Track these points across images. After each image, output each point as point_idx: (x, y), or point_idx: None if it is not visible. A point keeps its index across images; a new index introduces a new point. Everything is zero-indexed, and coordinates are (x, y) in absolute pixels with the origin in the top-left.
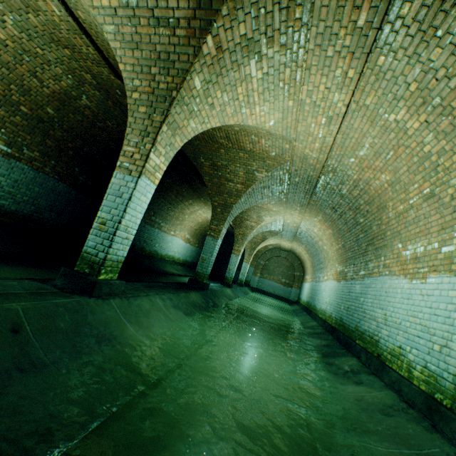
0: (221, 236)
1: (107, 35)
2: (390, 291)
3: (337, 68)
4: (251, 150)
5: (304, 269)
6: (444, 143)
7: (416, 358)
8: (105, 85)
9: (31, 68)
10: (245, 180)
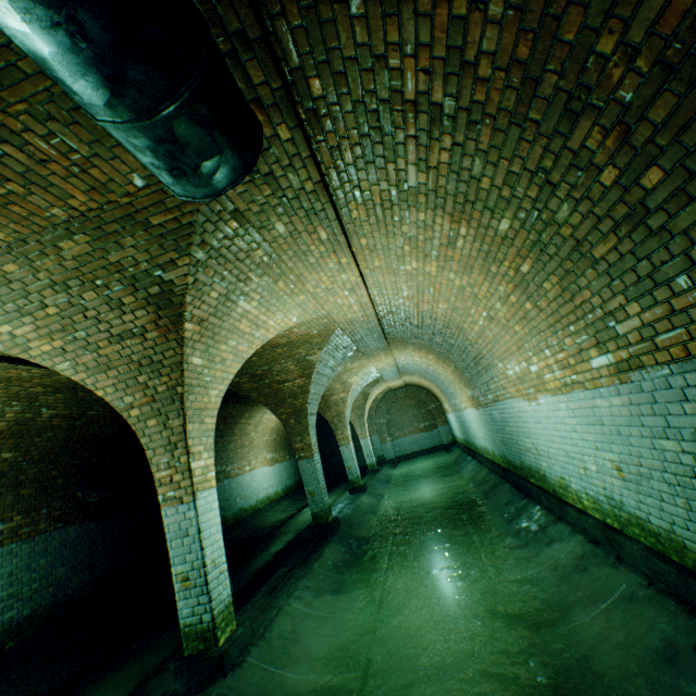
0: (314, 449)
1: (65, 372)
2: (522, 416)
3: (328, 264)
4: (288, 341)
5: (436, 397)
6: (467, 279)
7: (577, 487)
8: (67, 385)
9: None
10: (302, 371)
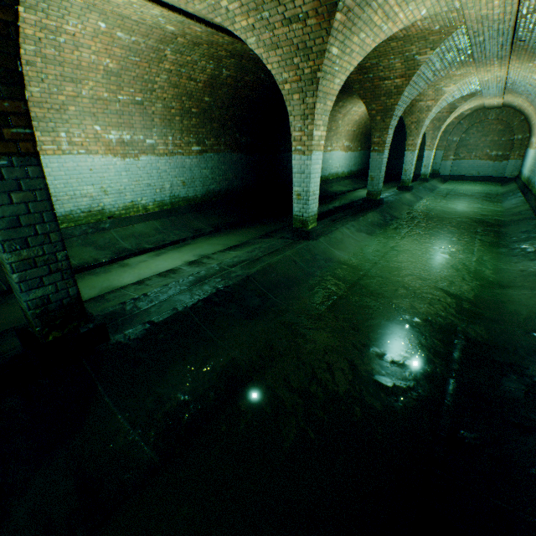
0: (386, 147)
1: (251, 46)
2: None
3: None
4: (405, 36)
5: (530, 128)
6: None
7: None
8: (238, 54)
9: (187, 75)
10: (404, 71)
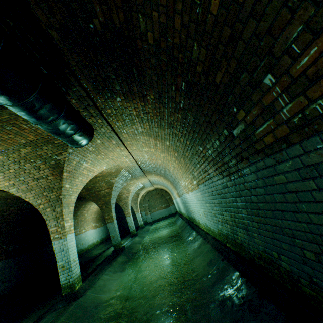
0: (114, 218)
1: (13, 192)
2: (188, 199)
3: (116, 150)
4: (102, 174)
5: (169, 193)
6: (164, 154)
7: (201, 222)
8: (4, 197)
9: None
10: (108, 186)
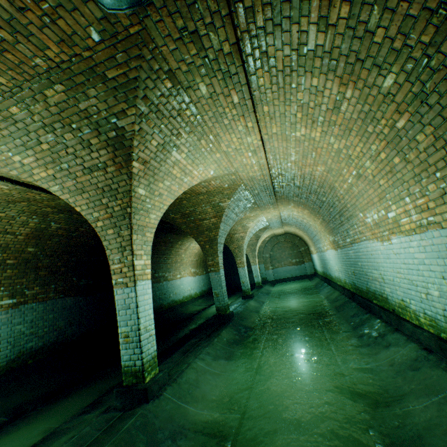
0: (220, 266)
1: (56, 193)
2: (374, 253)
3: (238, 126)
4: (207, 191)
5: (306, 243)
6: (344, 141)
7: (416, 308)
8: (65, 208)
9: (1, 229)
10: (215, 213)
